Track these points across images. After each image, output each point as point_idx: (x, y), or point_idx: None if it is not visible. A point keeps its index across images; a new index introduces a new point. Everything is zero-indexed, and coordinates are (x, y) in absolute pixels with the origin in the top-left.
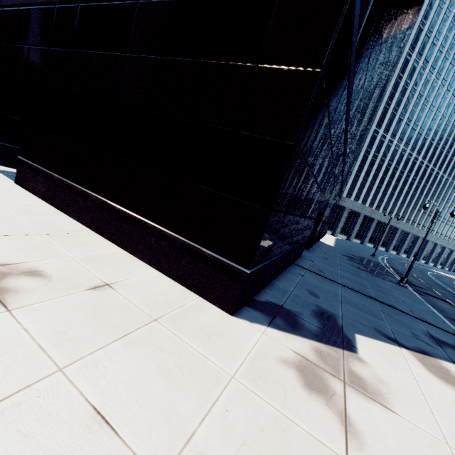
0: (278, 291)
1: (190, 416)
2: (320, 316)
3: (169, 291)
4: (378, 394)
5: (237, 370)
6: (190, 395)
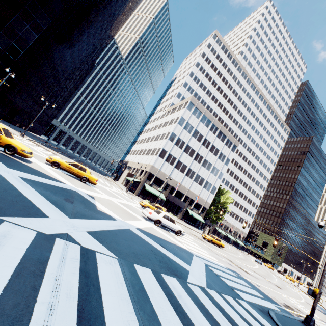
0: None
1: None
2: None
3: None
4: None
5: None
6: None
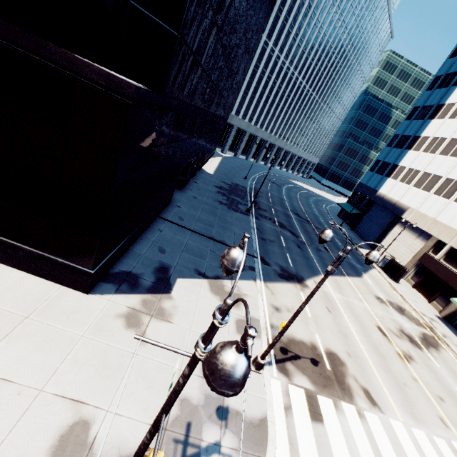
0: (132, 258)
1: (55, 363)
2: (158, 271)
3: (35, 289)
4: (169, 316)
5: (86, 331)
6: (55, 354)
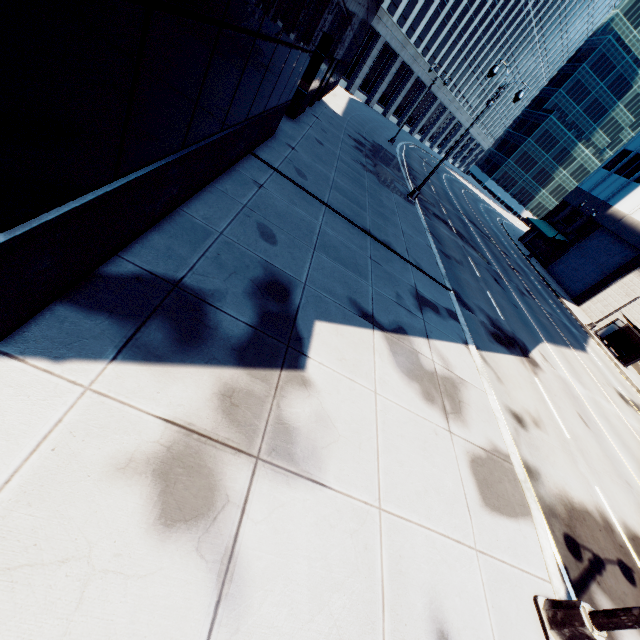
0: (185, 238)
1: None
2: (263, 292)
3: None
4: (311, 457)
5: None
6: None
